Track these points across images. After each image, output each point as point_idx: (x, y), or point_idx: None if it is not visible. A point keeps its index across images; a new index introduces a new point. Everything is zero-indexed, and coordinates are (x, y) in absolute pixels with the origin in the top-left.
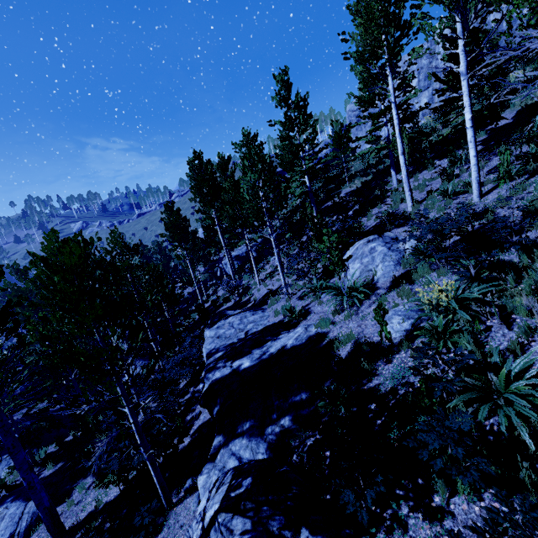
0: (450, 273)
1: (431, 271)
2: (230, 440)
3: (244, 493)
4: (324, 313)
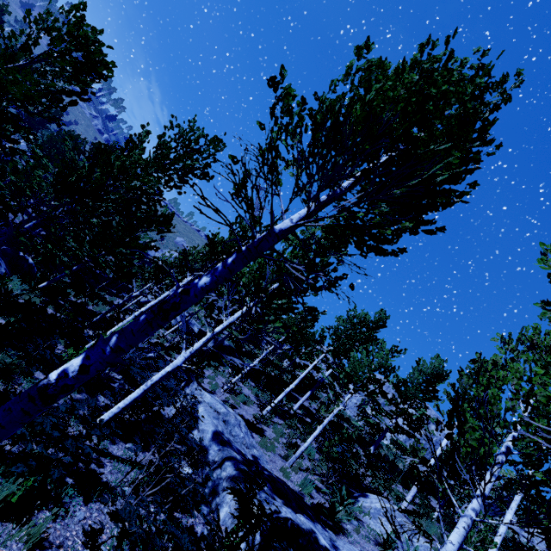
0: None
1: None
2: None
3: None
4: None
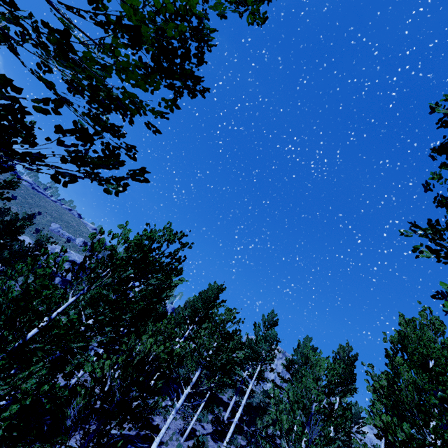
0: None
1: None
2: None
3: None
4: None
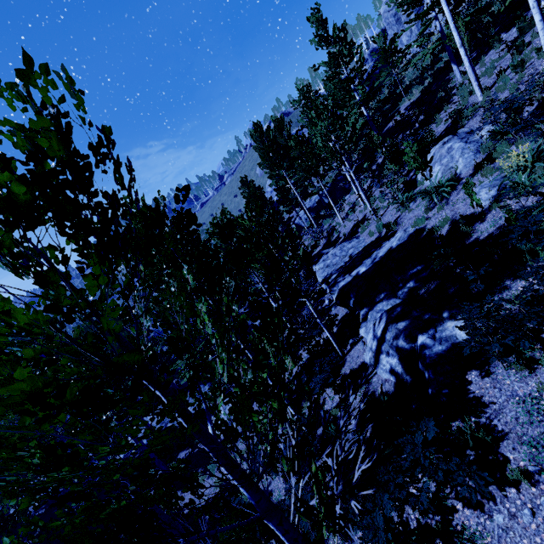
0: (528, 141)
1: (510, 146)
2: (374, 306)
3: (399, 312)
4: (416, 216)
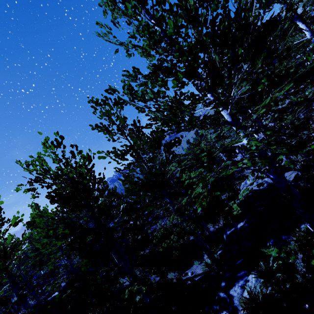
0: None
1: None
2: None
3: None
4: None
